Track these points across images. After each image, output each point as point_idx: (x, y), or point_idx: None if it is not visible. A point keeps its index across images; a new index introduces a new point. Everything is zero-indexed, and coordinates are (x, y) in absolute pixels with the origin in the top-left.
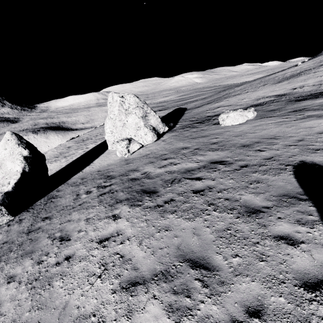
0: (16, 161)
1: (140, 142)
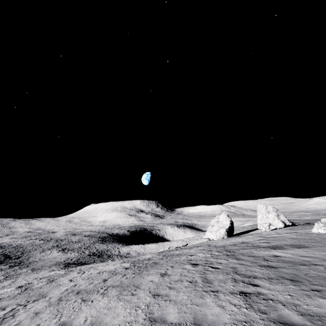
0: (228, 221)
1: (275, 226)
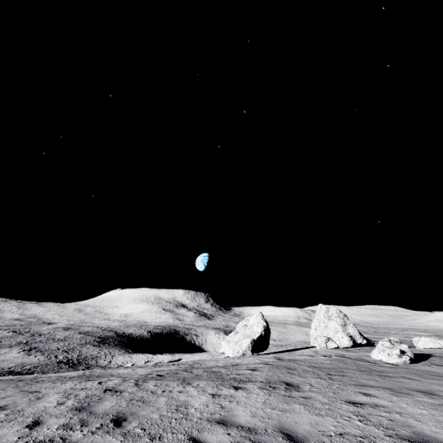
0: (260, 326)
1: (337, 342)
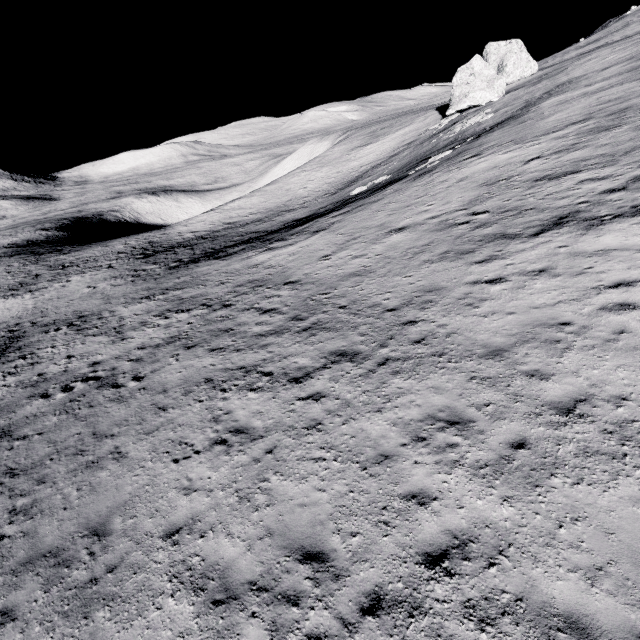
0: (492, 69)
1: (529, 72)
